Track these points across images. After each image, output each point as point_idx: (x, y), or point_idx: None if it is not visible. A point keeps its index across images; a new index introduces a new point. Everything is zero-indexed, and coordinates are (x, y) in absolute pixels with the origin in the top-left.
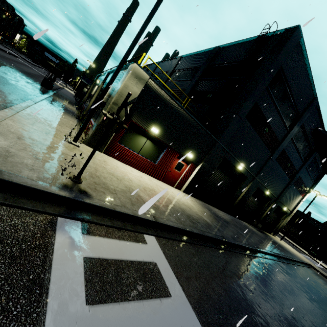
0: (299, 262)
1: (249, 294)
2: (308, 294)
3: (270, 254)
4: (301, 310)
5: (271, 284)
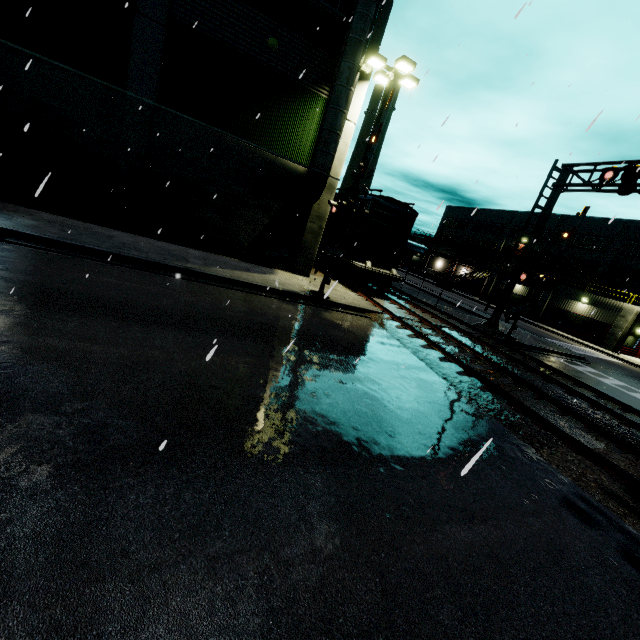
0: None
1: None
2: None
3: None
4: None
5: None
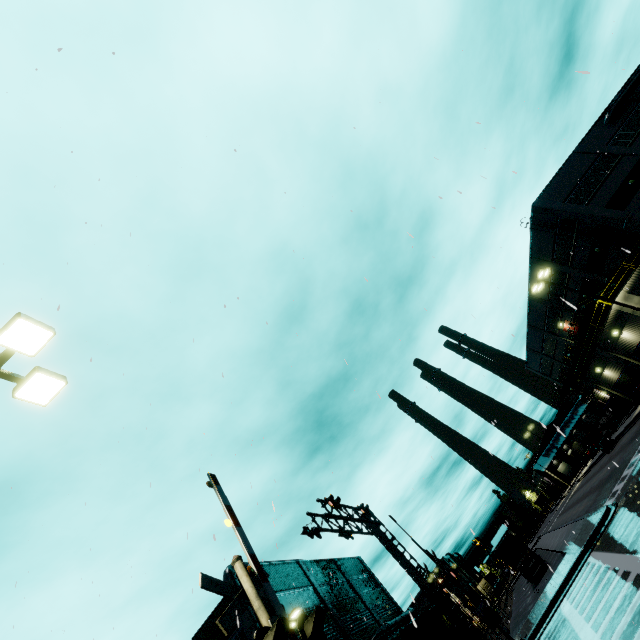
0: None
1: None
2: None
3: None
4: None
5: None
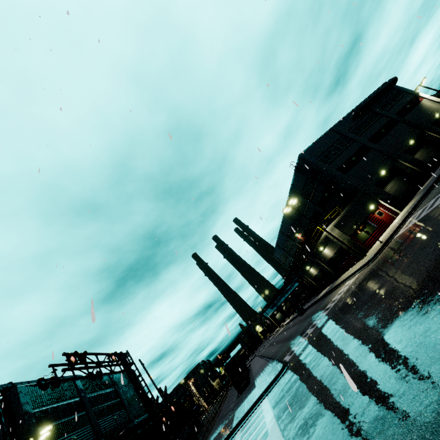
0: None
1: None
2: None
3: None
4: None
5: None
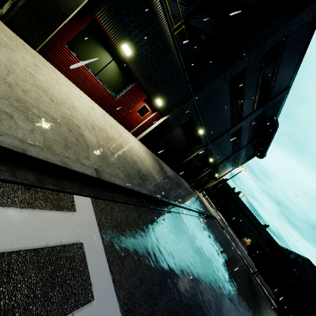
0: (210, 216)
1: (178, 260)
2: (213, 245)
3: (196, 211)
4: (209, 263)
5: (193, 242)
